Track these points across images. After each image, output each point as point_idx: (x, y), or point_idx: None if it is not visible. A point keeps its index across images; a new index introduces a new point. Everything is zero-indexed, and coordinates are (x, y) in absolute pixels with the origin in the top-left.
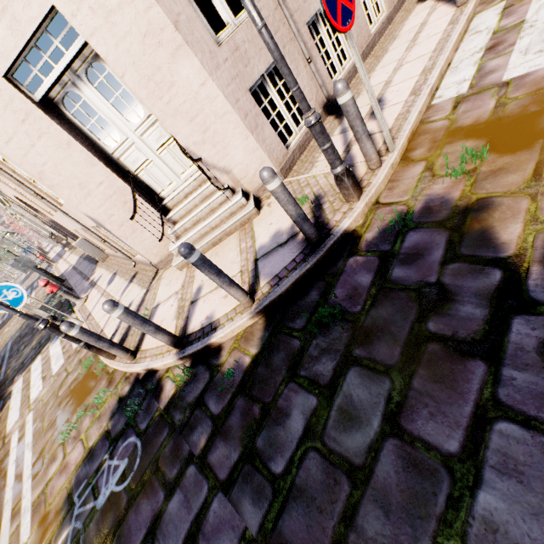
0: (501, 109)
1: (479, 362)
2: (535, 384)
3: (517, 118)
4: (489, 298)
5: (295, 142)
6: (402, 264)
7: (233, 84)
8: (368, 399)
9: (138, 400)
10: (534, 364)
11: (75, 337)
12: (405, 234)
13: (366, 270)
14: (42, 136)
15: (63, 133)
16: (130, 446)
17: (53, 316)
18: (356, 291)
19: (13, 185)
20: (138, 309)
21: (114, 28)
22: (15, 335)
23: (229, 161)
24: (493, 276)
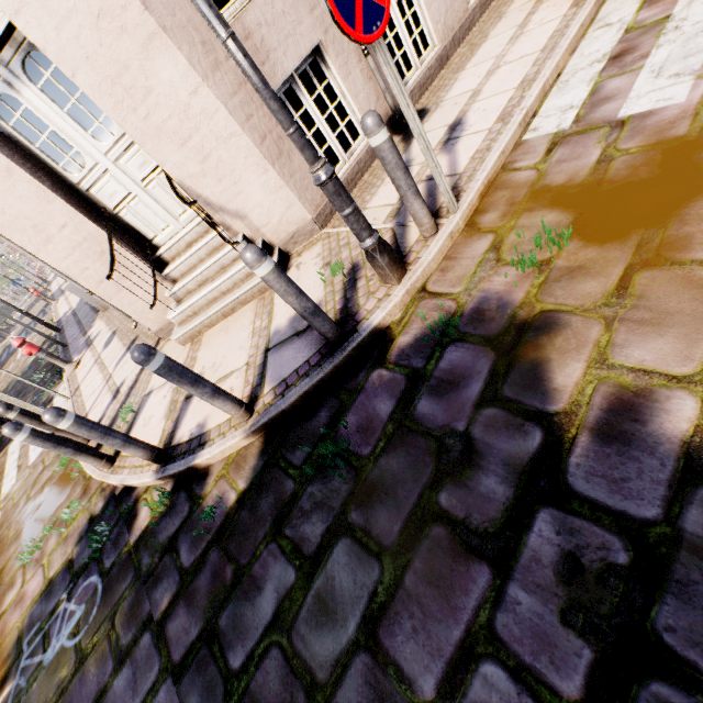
0: (605, 166)
1: (485, 567)
2: (540, 617)
3: (620, 186)
4: (518, 473)
5: (341, 175)
6: (431, 395)
7: (242, 92)
8: (350, 590)
9: (110, 525)
10: (546, 586)
11: None
12: (445, 347)
13: (389, 394)
14: None
15: None
16: (90, 588)
17: (8, 404)
18: (371, 423)
19: None
20: (128, 393)
21: (50, 2)
22: None
23: (243, 203)
24: (531, 439)
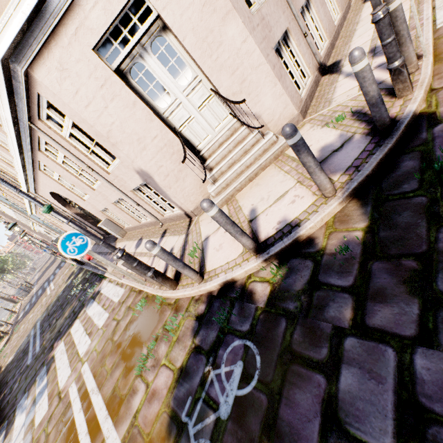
0: None
1: None
2: None
3: None
4: None
5: (304, 93)
6: None
7: (264, 43)
8: None
9: (225, 311)
10: None
11: (145, 266)
12: None
13: None
14: (114, 98)
15: (131, 94)
16: (238, 349)
17: None
18: None
19: (60, 173)
20: (183, 249)
21: (181, 1)
22: (42, 316)
23: (260, 108)
24: None
